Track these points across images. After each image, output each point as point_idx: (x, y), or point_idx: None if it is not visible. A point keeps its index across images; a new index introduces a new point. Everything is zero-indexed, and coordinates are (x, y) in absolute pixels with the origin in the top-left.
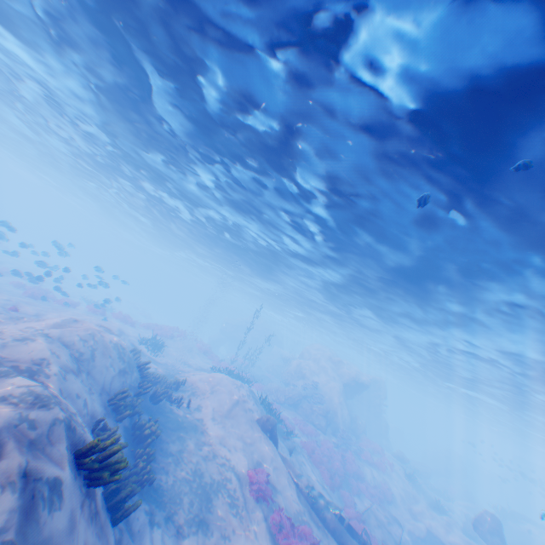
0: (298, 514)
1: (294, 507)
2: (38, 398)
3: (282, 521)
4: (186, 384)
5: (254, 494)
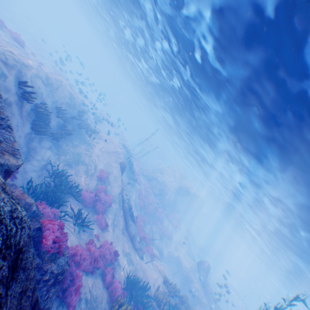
0: (113, 196)
1: (113, 193)
2: (15, 59)
3: (102, 188)
4: (98, 135)
5: (98, 176)
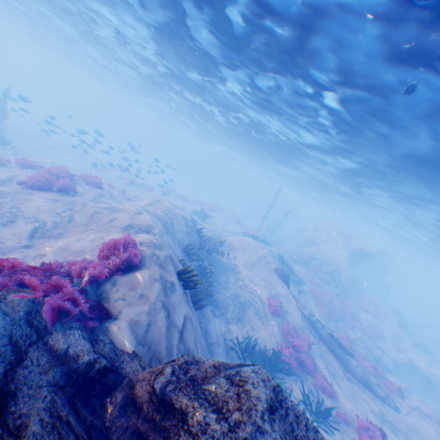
0: (300, 328)
1: (298, 324)
2: (155, 244)
3: (289, 329)
4: (225, 243)
5: (271, 311)
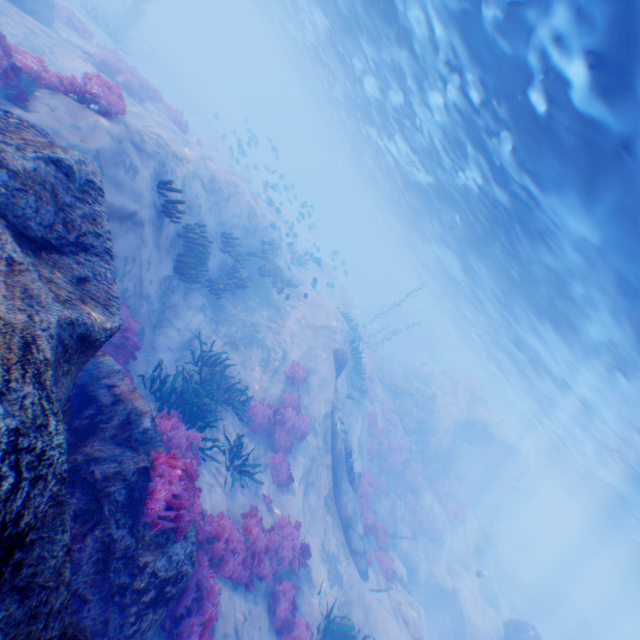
0: (312, 419)
1: (313, 414)
2: (157, 143)
3: (291, 400)
4: (296, 290)
5: (285, 373)
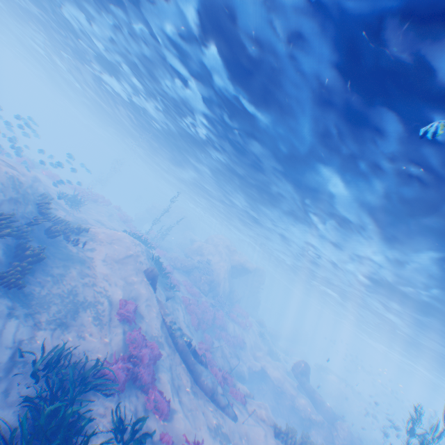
0: (155, 336)
1: (153, 332)
2: None
3: (136, 336)
4: (89, 233)
5: (119, 315)
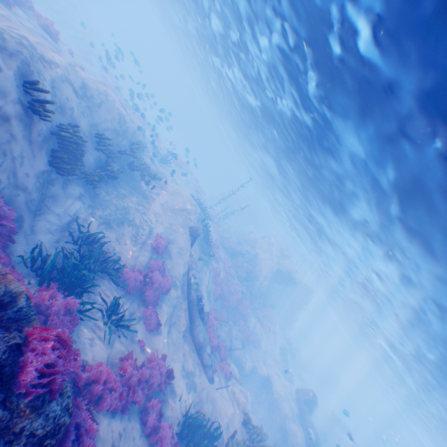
0: (174, 278)
1: (174, 274)
2: (21, 44)
3: (157, 265)
4: (160, 182)
5: (152, 245)
